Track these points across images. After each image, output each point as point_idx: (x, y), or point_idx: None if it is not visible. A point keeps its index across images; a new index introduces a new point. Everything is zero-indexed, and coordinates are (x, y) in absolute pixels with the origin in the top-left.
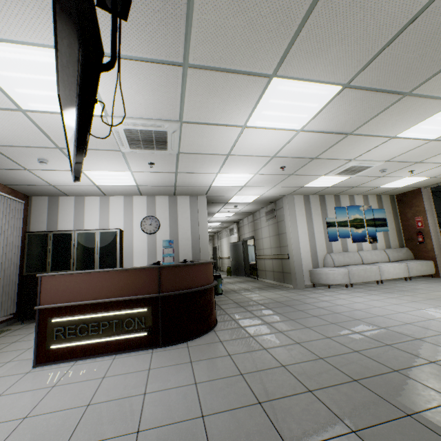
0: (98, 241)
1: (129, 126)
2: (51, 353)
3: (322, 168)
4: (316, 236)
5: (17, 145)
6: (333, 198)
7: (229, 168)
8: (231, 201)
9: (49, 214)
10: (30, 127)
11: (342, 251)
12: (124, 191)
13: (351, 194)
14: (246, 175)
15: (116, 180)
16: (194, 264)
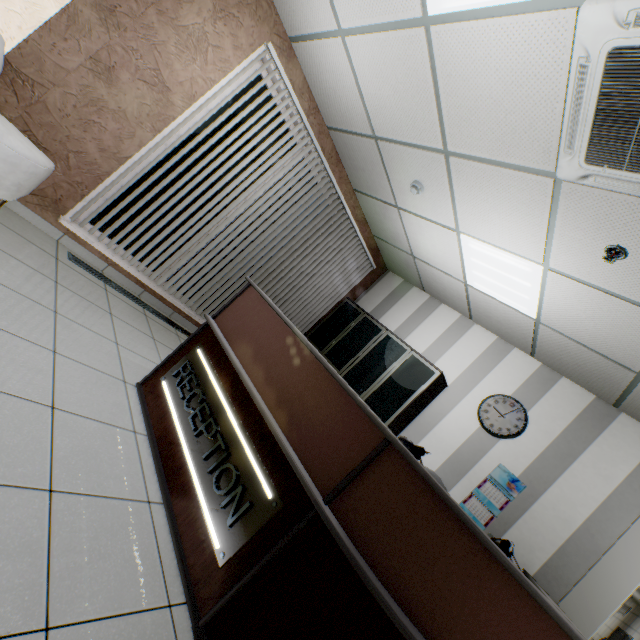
0: (398, 364)
1: (637, 29)
2: (157, 390)
3: None
4: None
5: (400, 140)
6: None
7: None
8: None
9: (385, 299)
10: (424, 83)
11: None
12: (504, 323)
13: None
14: None
15: (502, 282)
16: (504, 564)
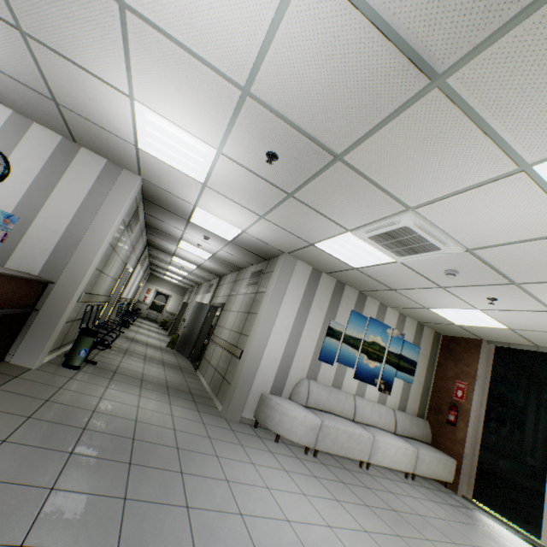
0: None
1: None
2: None
3: (350, 206)
4: (302, 342)
5: None
6: (356, 295)
7: (150, 87)
8: (196, 221)
9: None
10: None
11: (331, 383)
12: None
13: (384, 302)
14: (200, 144)
15: None
16: None
